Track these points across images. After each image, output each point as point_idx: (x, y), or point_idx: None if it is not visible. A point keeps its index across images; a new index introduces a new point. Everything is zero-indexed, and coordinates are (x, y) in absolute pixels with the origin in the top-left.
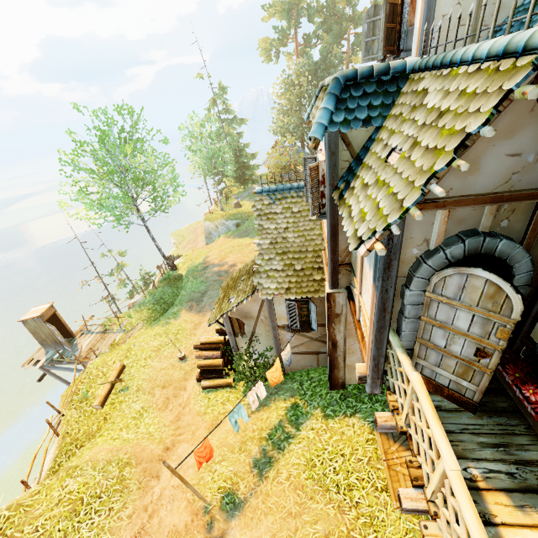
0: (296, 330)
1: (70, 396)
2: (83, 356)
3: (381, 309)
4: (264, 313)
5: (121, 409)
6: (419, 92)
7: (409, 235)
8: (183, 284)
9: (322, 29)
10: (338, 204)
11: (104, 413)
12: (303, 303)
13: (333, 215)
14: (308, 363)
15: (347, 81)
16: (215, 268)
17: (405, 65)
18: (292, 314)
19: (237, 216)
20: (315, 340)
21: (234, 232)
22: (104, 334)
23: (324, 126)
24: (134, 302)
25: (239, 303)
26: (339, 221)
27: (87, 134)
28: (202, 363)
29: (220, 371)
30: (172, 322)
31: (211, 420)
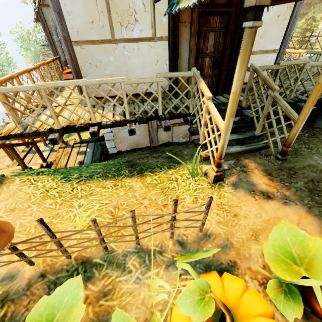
0: None
1: None
2: None
3: (51, 45)
4: None
5: None
6: None
7: (47, 17)
8: None
9: None
10: None
11: None
12: None
13: None
14: None
15: None
16: None
17: None
18: None
19: None
20: None
21: None
22: None
23: None
24: None
25: None
26: None
27: None
28: None
29: None
30: None
31: None
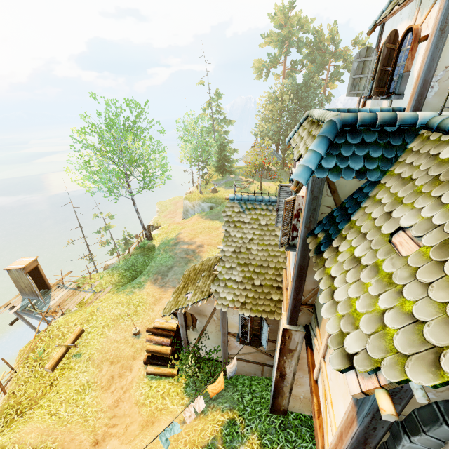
0: (245, 343)
1: (27, 352)
2: (52, 310)
3: (360, 441)
4: (217, 314)
5: (68, 378)
6: (444, 160)
7: None
8: (154, 255)
9: (307, 58)
10: (314, 261)
11: (53, 377)
12: (257, 319)
13: (303, 257)
14: (252, 371)
15: (344, 126)
16: (184, 246)
17: (416, 118)
18: (243, 327)
19: (212, 200)
20: (263, 352)
21: (207, 213)
22: (76, 291)
23: (310, 170)
24: (108, 265)
25: (194, 302)
26: (308, 263)
27: (99, 117)
28: (151, 348)
29: (167, 360)
30: (136, 292)
31: (147, 415)
